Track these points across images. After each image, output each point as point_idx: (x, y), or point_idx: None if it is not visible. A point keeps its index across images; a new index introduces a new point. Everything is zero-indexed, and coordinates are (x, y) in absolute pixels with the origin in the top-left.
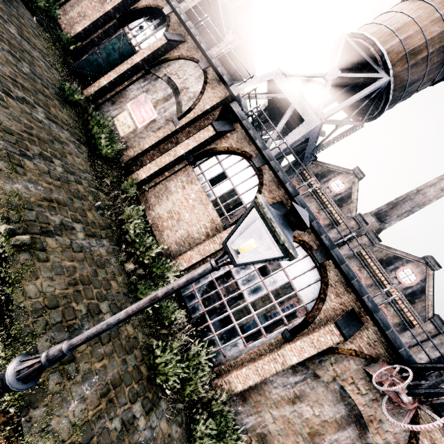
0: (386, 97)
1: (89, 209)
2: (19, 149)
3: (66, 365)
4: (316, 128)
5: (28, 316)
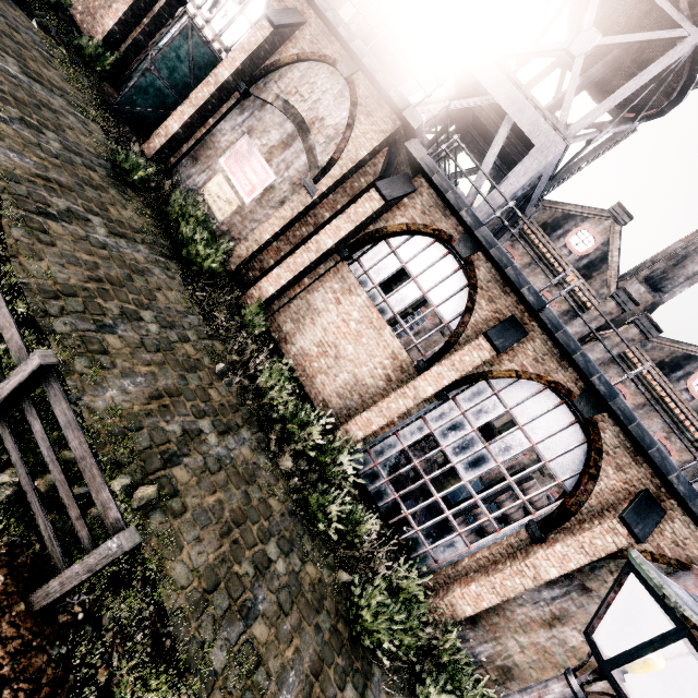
0: (689, 73)
1: (209, 382)
2: (93, 319)
3: (253, 675)
4: (556, 157)
5: (189, 620)
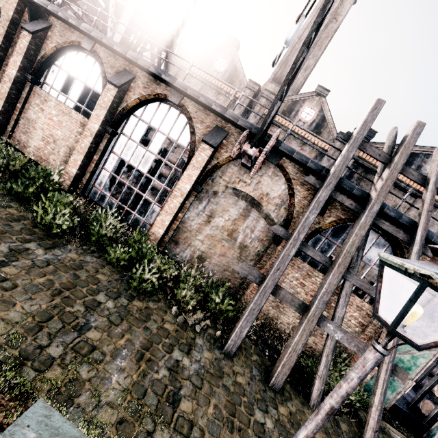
0: None
1: None
2: None
3: None
4: None
5: None
